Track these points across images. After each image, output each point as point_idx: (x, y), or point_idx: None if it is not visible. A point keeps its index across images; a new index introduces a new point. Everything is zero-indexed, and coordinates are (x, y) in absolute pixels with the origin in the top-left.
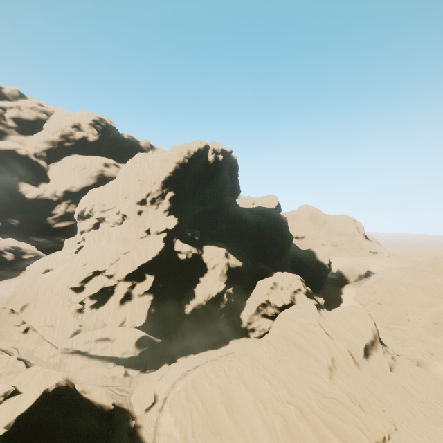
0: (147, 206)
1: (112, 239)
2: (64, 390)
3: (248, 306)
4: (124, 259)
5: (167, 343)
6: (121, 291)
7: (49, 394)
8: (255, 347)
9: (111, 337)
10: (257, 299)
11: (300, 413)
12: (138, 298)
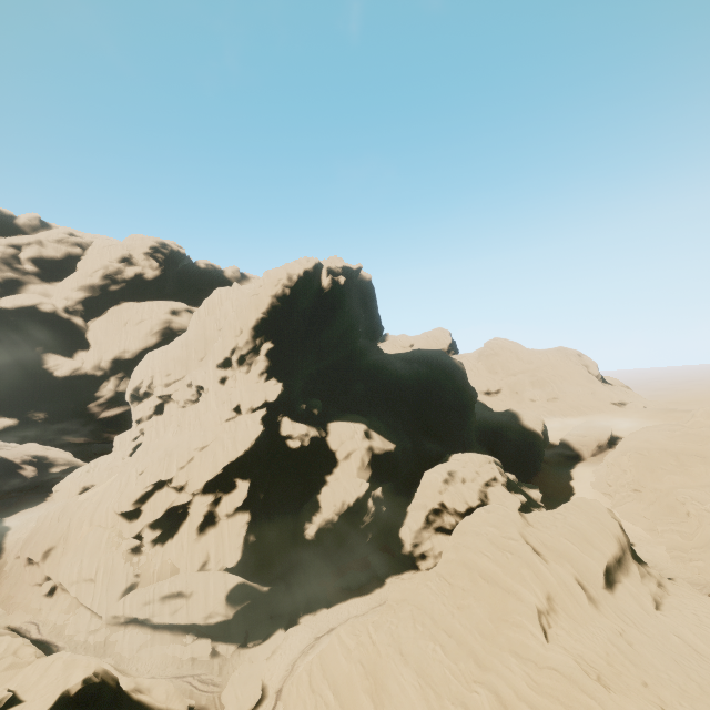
0: (234, 369)
1: (184, 427)
2: (98, 690)
3: (412, 517)
4: (201, 458)
5: (280, 593)
6: (199, 511)
7: (71, 699)
8: (418, 587)
9: (185, 590)
10: (425, 502)
11: (496, 701)
12: (226, 520)
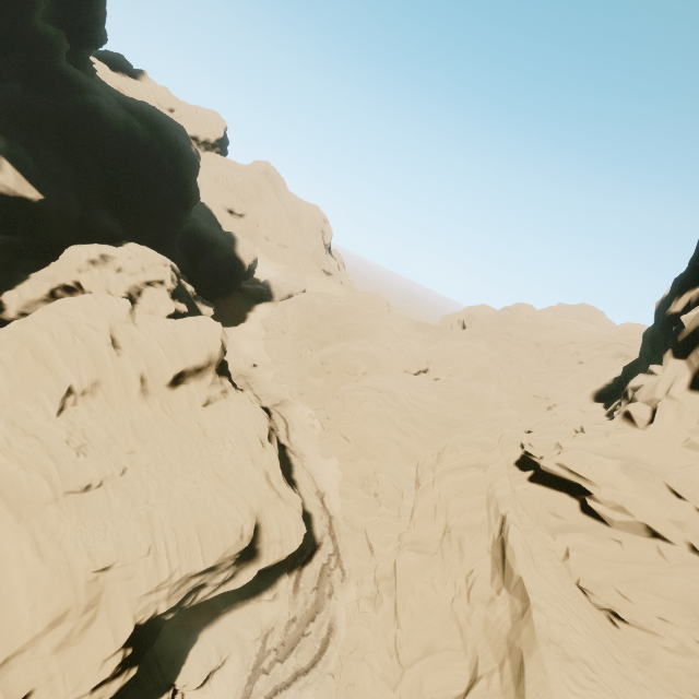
0: None
1: None
2: None
3: (31, 285)
4: None
5: None
6: None
7: None
8: None
9: None
10: (55, 275)
11: None
12: None
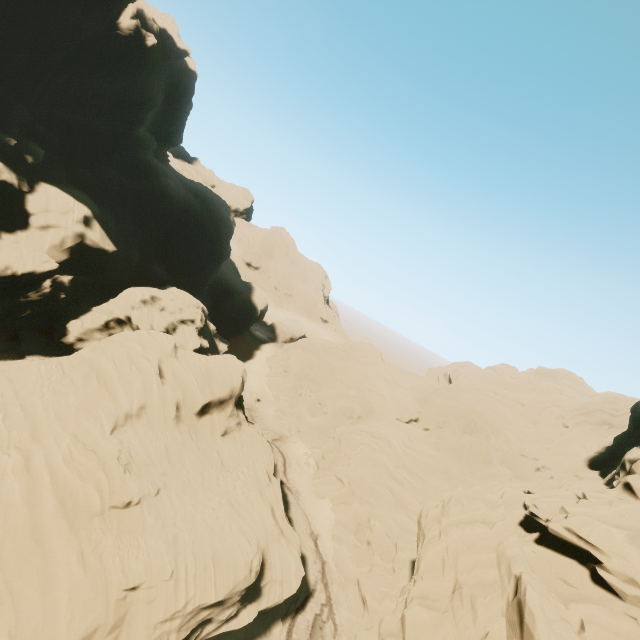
0: None
1: None
2: None
3: (92, 316)
4: None
5: None
6: None
7: None
8: (30, 366)
9: None
10: (113, 310)
11: (23, 464)
12: None
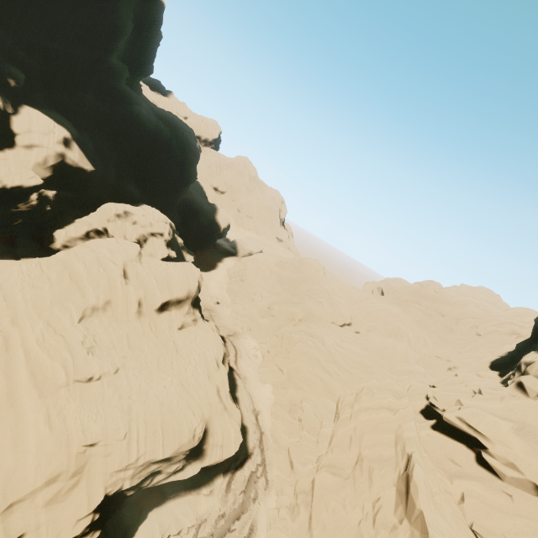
0: None
1: None
2: None
3: (75, 227)
4: None
5: None
6: None
7: None
8: (14, 264)
9: None
10: (92, 222)
11: (3, 343)
12: None
